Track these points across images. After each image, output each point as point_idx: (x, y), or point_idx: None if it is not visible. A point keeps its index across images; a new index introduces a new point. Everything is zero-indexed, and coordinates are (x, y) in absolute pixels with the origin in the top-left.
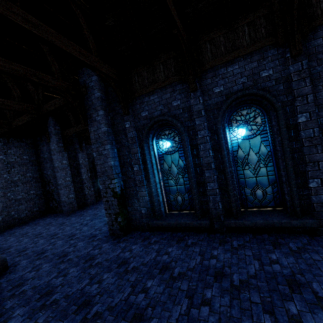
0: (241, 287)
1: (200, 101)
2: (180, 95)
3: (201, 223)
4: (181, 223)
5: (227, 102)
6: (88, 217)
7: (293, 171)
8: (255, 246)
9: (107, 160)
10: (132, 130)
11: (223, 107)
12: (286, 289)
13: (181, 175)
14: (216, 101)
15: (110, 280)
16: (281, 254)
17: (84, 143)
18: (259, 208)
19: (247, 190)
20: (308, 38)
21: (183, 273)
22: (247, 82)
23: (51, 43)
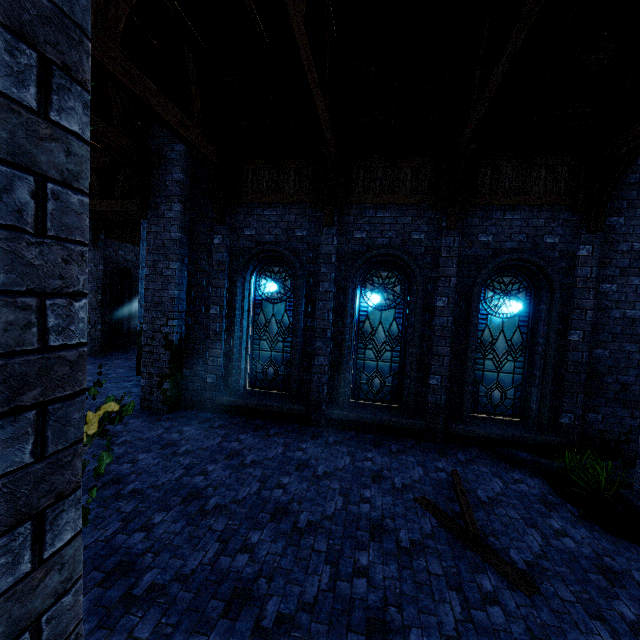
0: (324, 477)
1: (333, 242)
2: (309, 224)
3: (294, 409)
4: (267, 405)
5: (366, 256)
6: (88, 377)
7: (418, 362)
8: (353, 443)
9: (169, 287)
10: (224, 251)
11: (359, 261)
12: (369, 480)
13: (282, 338)
14: (354, 249)
15: (151, 461)
16: (378, 454)
17: (102, 234)
18: (373, 401)
19: (363, 376)
20: (467, 213)
21: (258, 461)
22: (395, 238)
23: (146, 104)
